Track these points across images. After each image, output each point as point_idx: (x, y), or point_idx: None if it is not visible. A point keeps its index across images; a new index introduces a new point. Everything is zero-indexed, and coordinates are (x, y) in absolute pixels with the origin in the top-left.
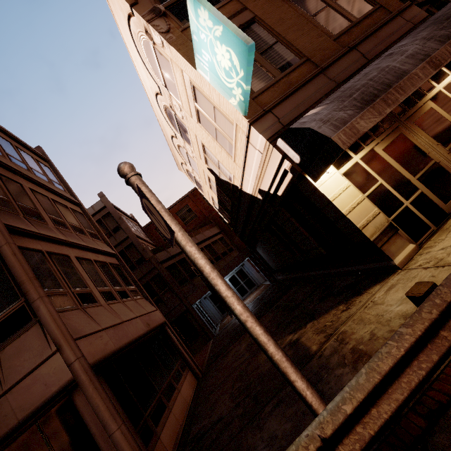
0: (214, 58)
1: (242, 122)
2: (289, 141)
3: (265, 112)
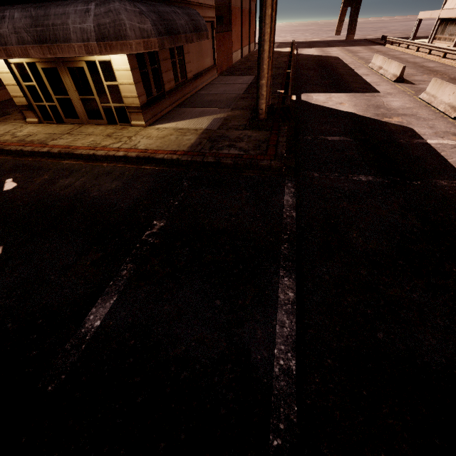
0: None
1: None
2: None
3: None
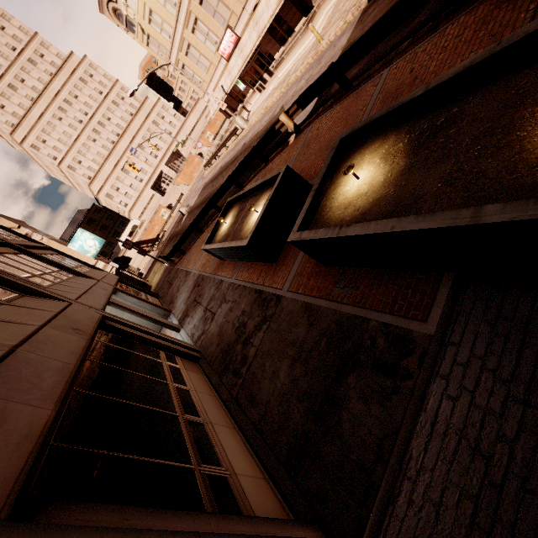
0: (85, 243)
1: (92, 261)
2: (115, 261)
3: (99, 260)
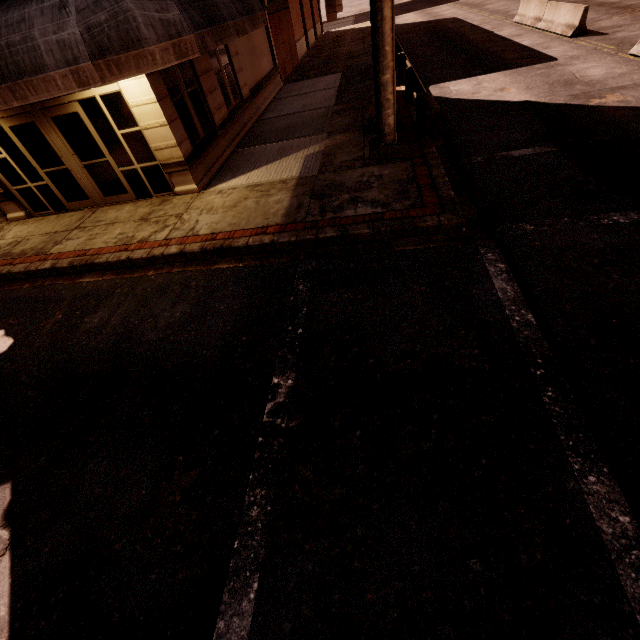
0: None
1: None
2: None
3: None
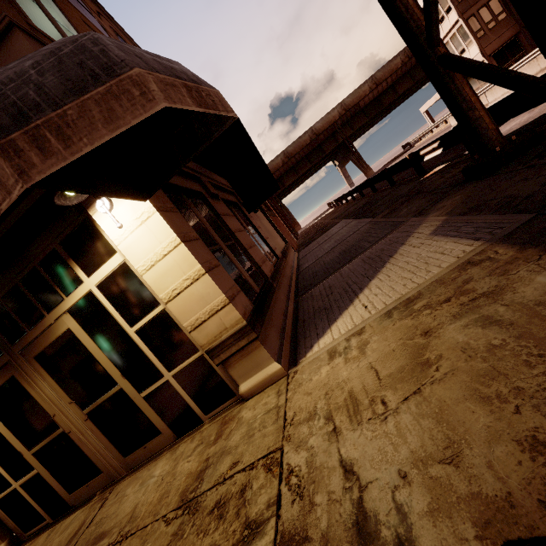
0: None
1: None
2: None
3: None
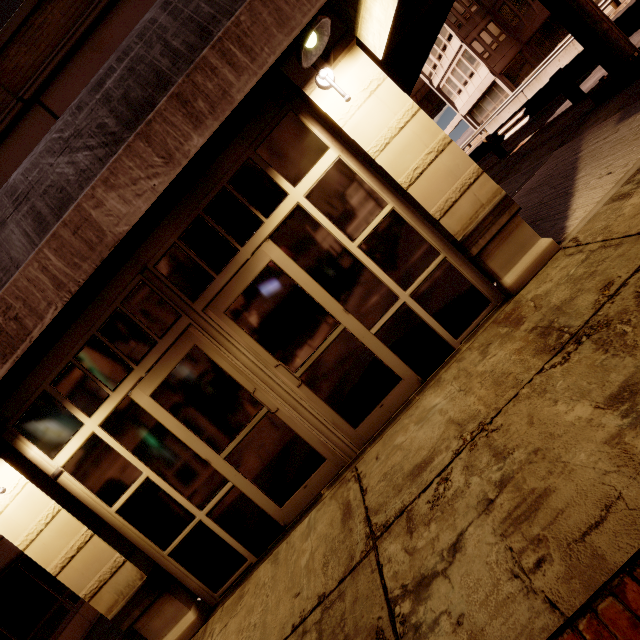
0: None
1: None
2: None
3: None
